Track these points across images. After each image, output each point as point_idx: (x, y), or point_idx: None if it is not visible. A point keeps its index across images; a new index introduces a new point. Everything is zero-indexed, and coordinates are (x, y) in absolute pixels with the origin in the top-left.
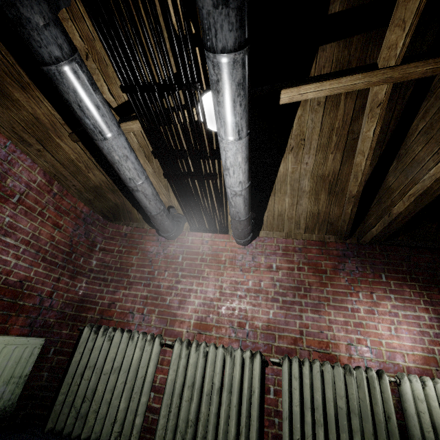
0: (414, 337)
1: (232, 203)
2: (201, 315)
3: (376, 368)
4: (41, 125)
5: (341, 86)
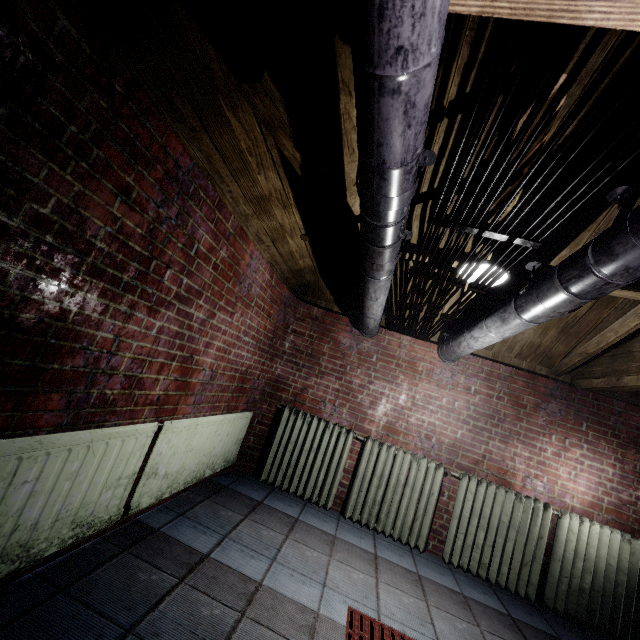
0: (591, 485)
1: (461, 348)
2: (391, 419)
3: (544, 500)
4: (282, 230)
5: (621, 294)
